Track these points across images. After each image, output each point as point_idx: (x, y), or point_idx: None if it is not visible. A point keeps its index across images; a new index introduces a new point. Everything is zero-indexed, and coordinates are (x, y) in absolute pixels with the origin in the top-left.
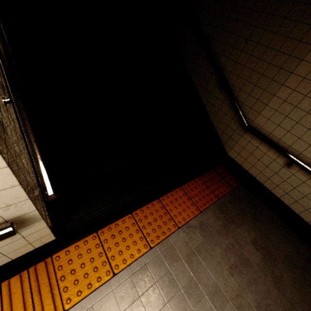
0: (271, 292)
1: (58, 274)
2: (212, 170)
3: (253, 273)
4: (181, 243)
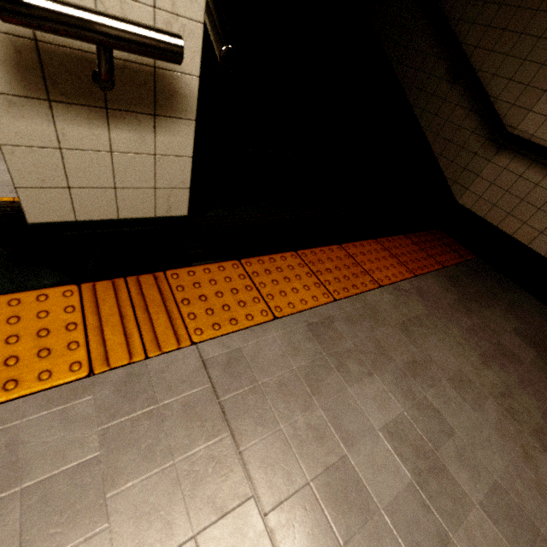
0: None
1: (178, 295)
2: (425, 232)
3: (527, 372)
4: (389, 306)
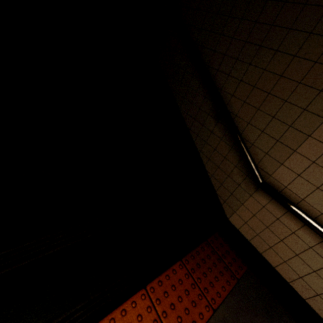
0: None
1: None
2: (203, 242)
3: None
4: None
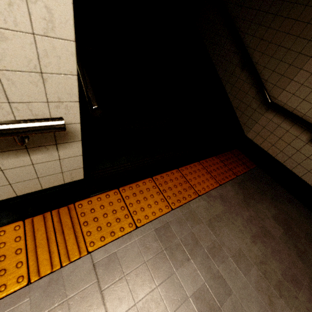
0: (296, 263)
1: (81, 219)
2: (228, 151)
3: (277, 244)
4: (202, 209)
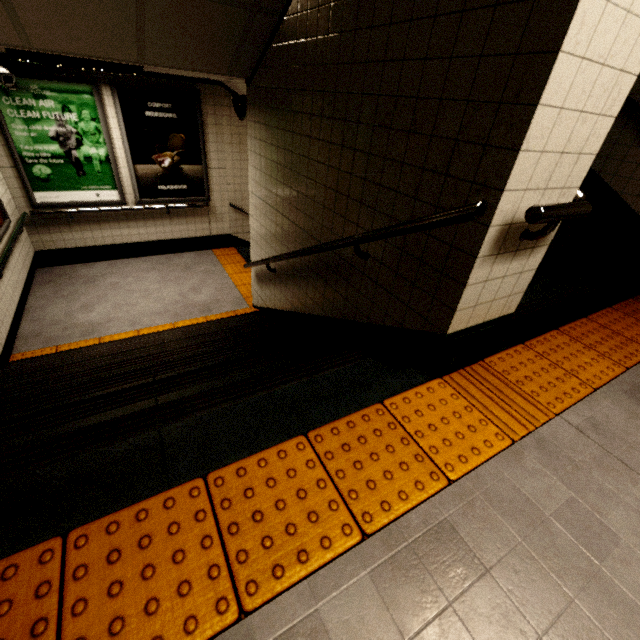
0: None
1: (509, 378)
2: None
3: None
4: None
